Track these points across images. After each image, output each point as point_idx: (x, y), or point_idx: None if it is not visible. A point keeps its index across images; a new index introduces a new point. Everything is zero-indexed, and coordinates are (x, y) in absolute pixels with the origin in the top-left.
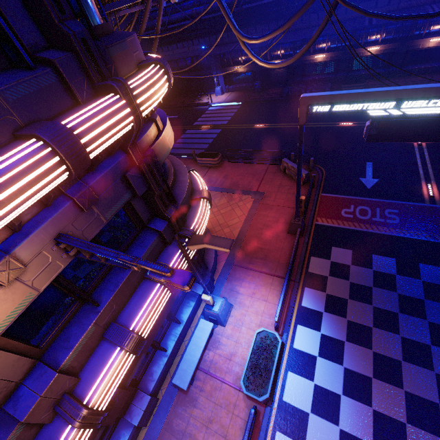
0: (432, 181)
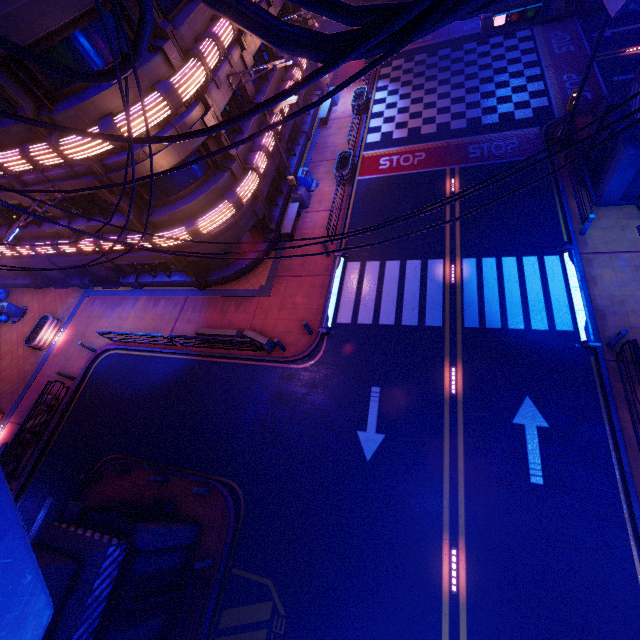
0: None
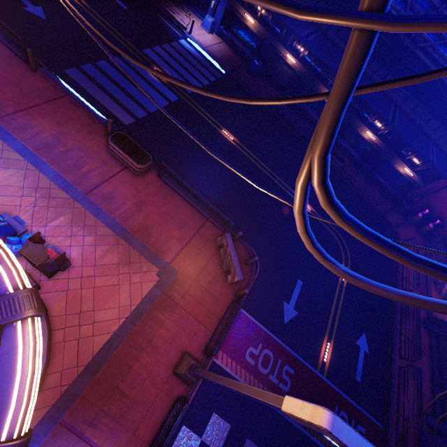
0: (333, 339)
